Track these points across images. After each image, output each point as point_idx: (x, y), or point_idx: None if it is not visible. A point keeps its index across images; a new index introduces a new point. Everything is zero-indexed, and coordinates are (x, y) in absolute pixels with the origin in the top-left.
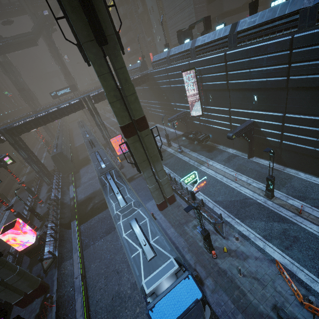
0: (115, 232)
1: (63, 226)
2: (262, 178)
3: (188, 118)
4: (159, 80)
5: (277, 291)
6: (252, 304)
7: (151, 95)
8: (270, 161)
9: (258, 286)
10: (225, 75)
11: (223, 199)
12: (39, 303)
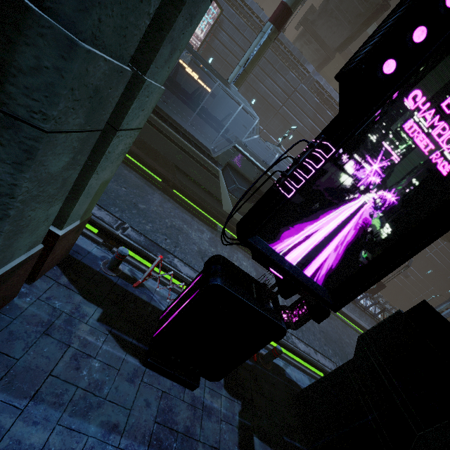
0: None
1: None
2: None
3: None
4: None
5: None
6: None
7: None
8: None
9: None
10: None
11: None
12: (64, 294)
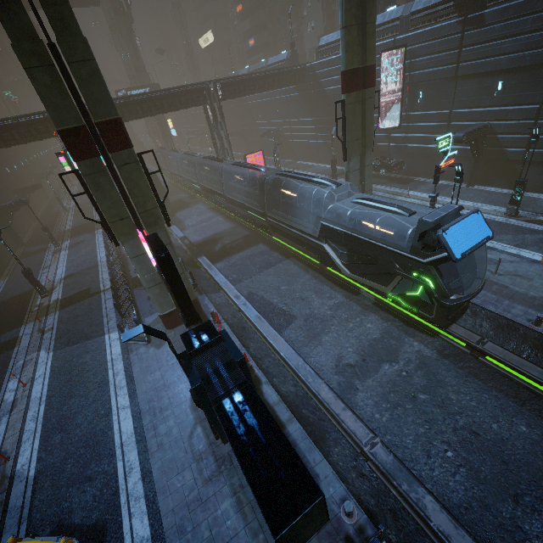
0: (277, 267)
1: (184, 263)
2: (495, 202)
3: None
4: (325, 79)
5: None
6: (519, 292)
7: (301, 108)
8: (501, 188)
9: (522, 280)
10: (457, 54)
11: None
12: None
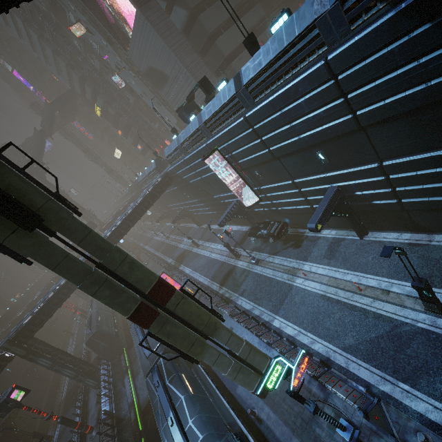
0: None
1: None
2: (403, 271)
3: (244, 208)
4: (184, 176)
5: None
6: None
7: (186, 195)
8: (399, 231)
9: None
10: (261, 142)
11: (356, 340)
12: None
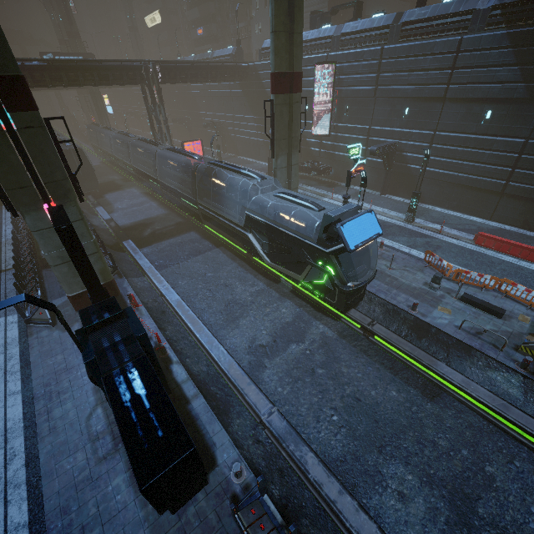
0: (206, 254)
1: (107, 246)
2: (399, 210)
3: (302, 143)
4: (266, 80)
5: (426, 275)
6: (405, 284)
7: (244, 104)
8: (405, 198)
9: (408, 274)
10: (376, 78)
11: None
12: None
